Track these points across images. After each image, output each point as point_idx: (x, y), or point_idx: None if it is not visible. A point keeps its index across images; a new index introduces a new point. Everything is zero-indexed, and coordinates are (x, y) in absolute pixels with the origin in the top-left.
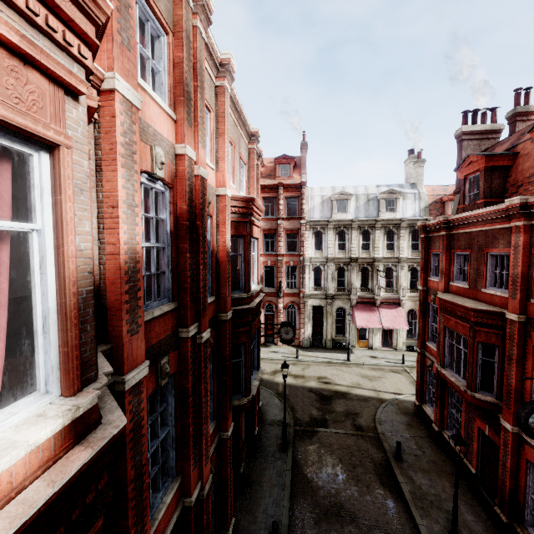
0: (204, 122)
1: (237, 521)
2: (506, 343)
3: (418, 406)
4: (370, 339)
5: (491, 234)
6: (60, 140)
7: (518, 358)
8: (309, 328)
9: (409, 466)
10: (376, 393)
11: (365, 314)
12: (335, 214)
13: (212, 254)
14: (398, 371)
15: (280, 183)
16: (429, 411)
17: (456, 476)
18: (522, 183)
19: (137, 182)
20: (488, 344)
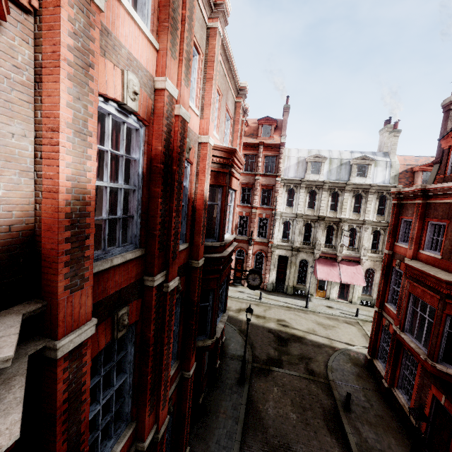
0: (191, 58)
1: (192, 447)
2: None
3: (369, 360)
4: (328, 290)
5: None
6: None
7: None
8: (274, 274)
9: (356, 417)
10: (330, 341)
11: (326, 267)
12: (308, 174)
13: (189, 202)
14: (351, 323)
15: (261, 143)
16: (380, 367)
17: (413, 448)
18: None
19: (92, 104)
20: None
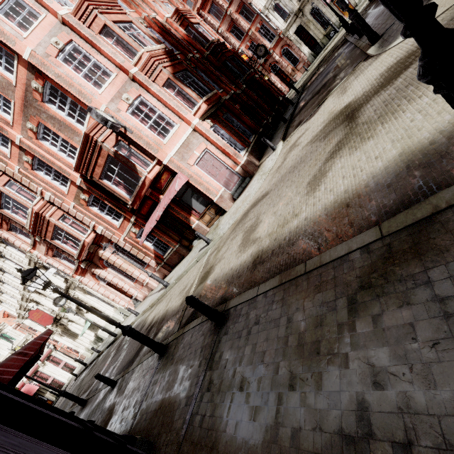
0: (139, 3)
1: None
2: None
3: None
4: (350, 0)
5: None
6: (131, 20)
7: None
8: (305, 48)
9: None
10: None
11: None
12: None
13: (183, 40)
14: None
15: None
16: None
17: None
18: None
19: (143, 26)
20: None
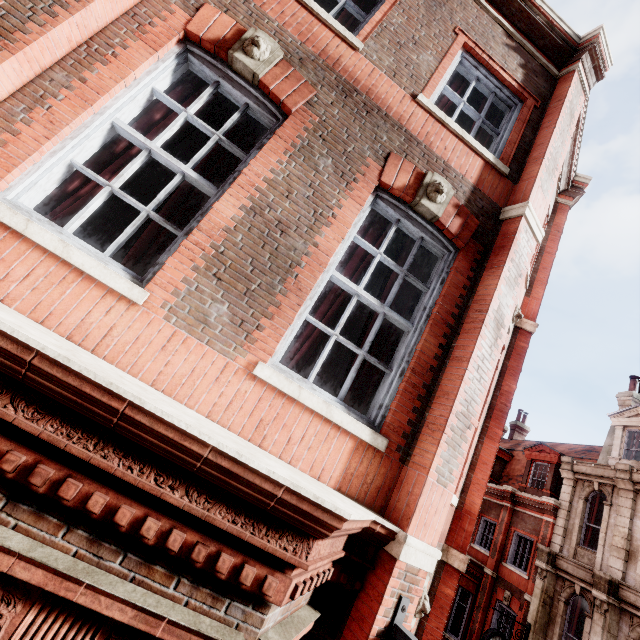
0: None
1: None
2: (480, 592)
3: None
4: None
5: (488, 504)
6: None
7: (485, 606)
8: None
9: None
10: None
11: None
12: None
13: None
14: None
15: None
16: None
17: None
18: (512, 478)
19: None
20: (466, 590)
